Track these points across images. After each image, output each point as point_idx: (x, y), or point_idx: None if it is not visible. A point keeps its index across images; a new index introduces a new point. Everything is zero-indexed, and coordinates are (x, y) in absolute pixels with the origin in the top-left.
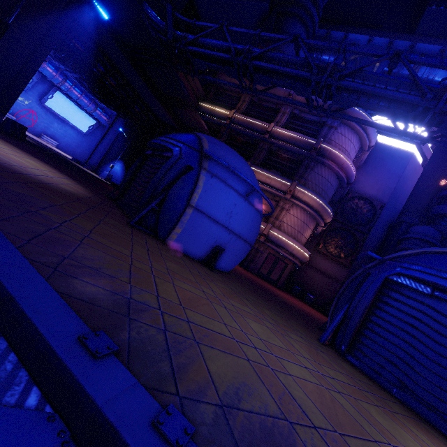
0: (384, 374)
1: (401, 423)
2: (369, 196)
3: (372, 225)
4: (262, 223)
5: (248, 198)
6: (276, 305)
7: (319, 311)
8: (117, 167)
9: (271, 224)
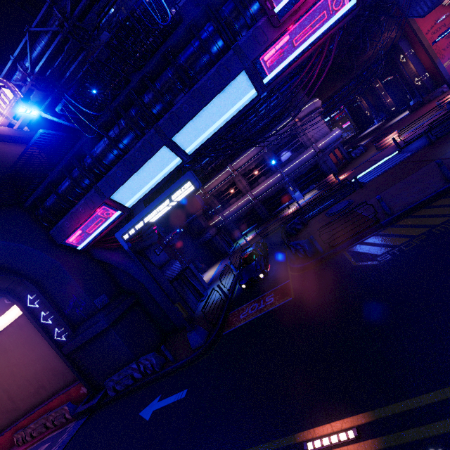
0: None
1: None
2: None
3: None
4: None
5: None
6: None
7: None
8: None
9: None
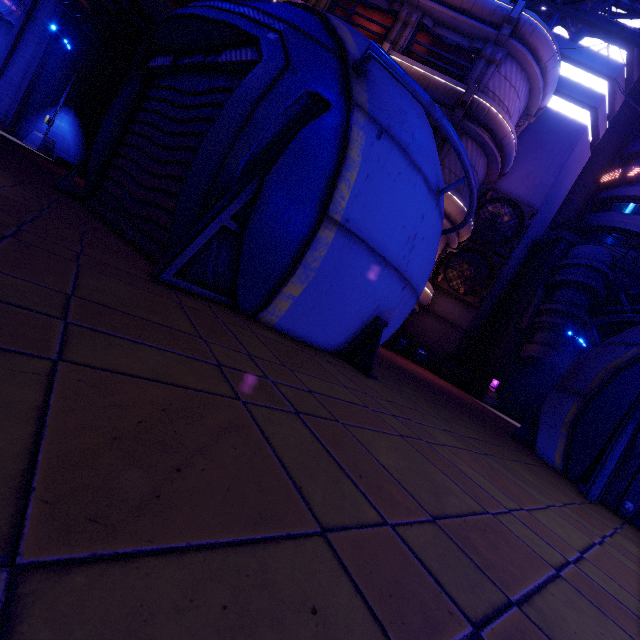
0: None
1: None
2: (515, 198)
3: (516, 245)
4: None
5: (440, 200)
6: (462, 415)
7: (433, 373)
8: (62, 123)
9: None
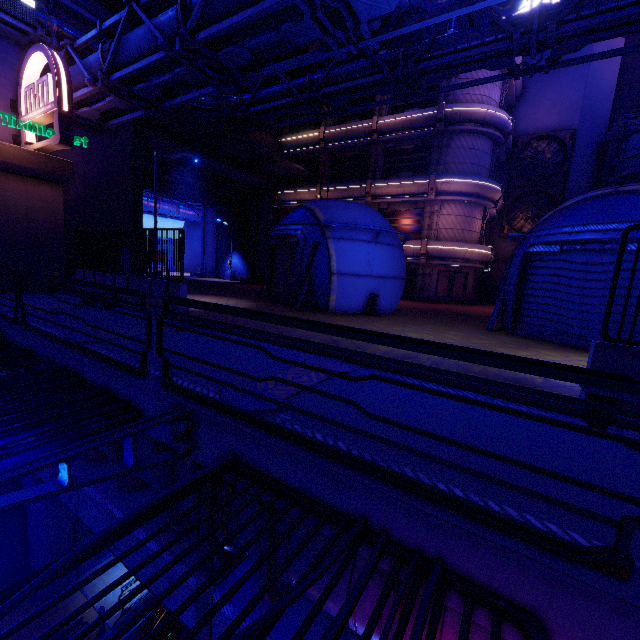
0: (544, 331)
1: (530, 350)
2: (550, 129)
3: (567, 168)
4: (414, 242)
5: (378, 240)
6: (448, 320)
7: None
8: (235, 260)
9: (426, 238)
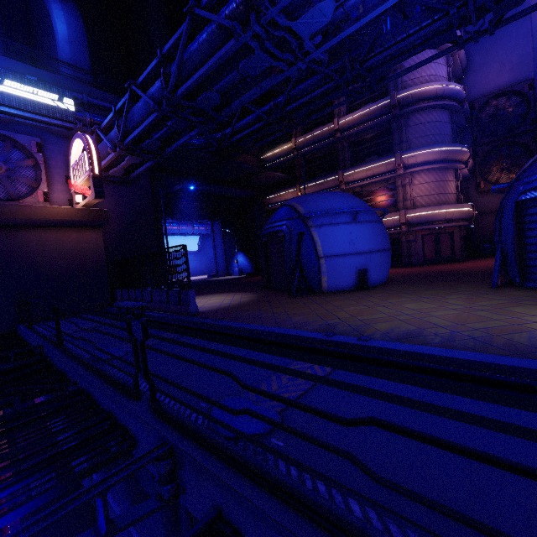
0: None
1: None
2: (504, 86)
3: (534, 115)
4: (393, 214)
5: (357, 220)
6: (444, 282)
7: None
8: (240, 259)
9: (403, 209)
